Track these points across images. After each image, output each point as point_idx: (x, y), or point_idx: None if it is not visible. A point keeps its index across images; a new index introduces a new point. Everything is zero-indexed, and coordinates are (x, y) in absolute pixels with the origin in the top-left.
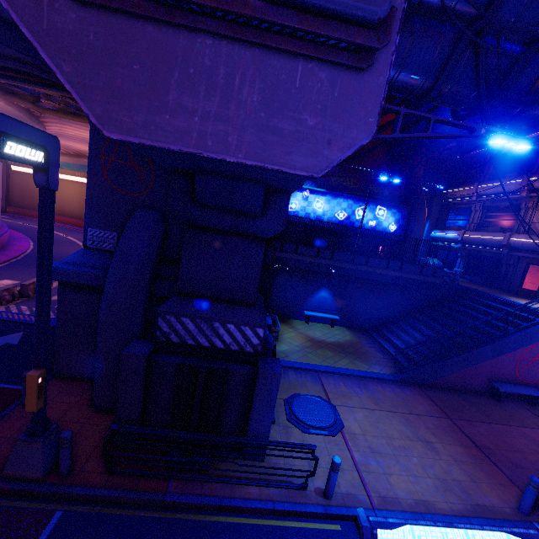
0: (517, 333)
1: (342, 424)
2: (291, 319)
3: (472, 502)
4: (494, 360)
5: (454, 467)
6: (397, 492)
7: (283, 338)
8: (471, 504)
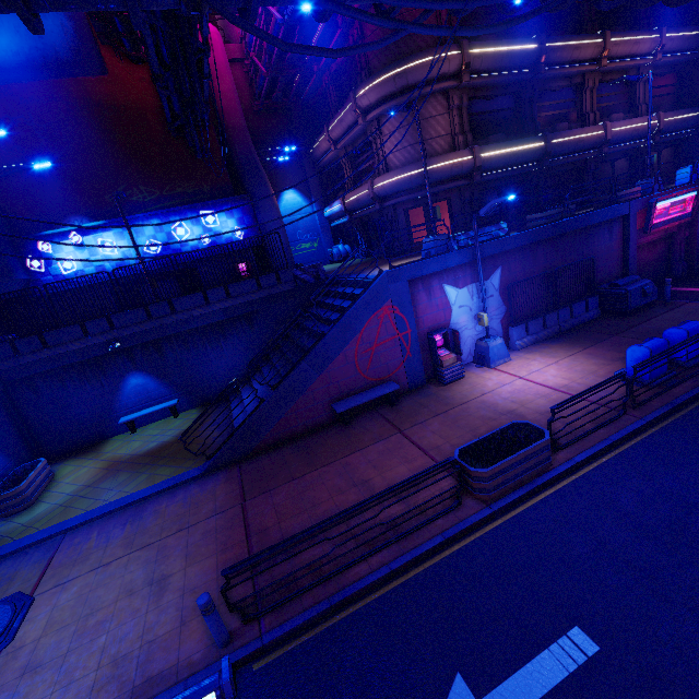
0: (333, 328)
1: (9, 638)
2: (110, 438)
3: (142, 679)
4: (324, 375)
5: (168, 613)
6: None
7: (54, 491)
8: (133, 688)
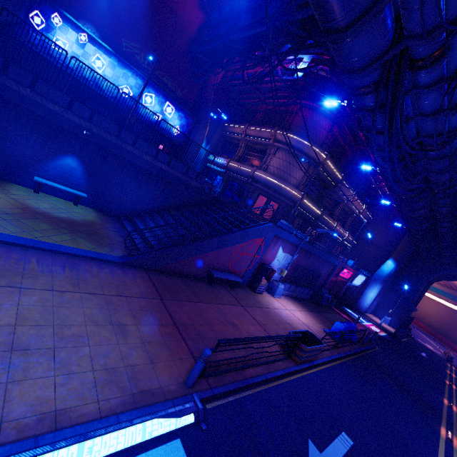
0: (238, 231)
1: None
2: (11, 182)
3: (137, 390)
4: (217, 251)
5: (137, 350)
6: (10, 410)
7: None
8: (133, 394)
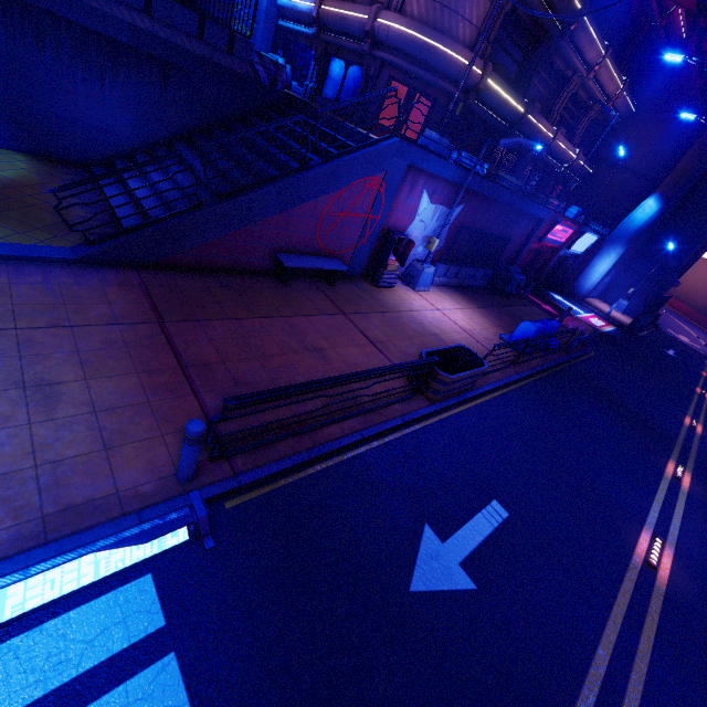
0: (321, 165)
1: None
2: None
3: (56, 507)
4: (284, 215)
5: (74, 430)
6: None
7: None
8: (44, 517)
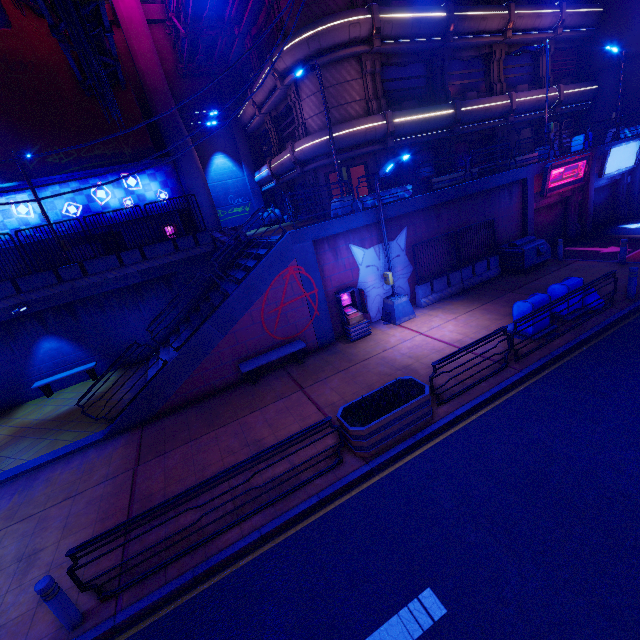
0: (237, 288)
1: None
2: (24, 403)
3: None
4: (229, 336)
5: (28, 592)
6: None
7: None
8: None
